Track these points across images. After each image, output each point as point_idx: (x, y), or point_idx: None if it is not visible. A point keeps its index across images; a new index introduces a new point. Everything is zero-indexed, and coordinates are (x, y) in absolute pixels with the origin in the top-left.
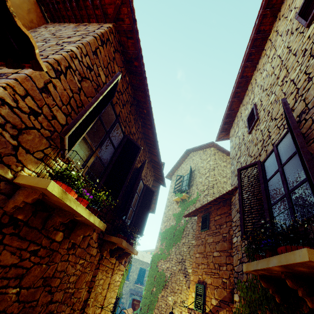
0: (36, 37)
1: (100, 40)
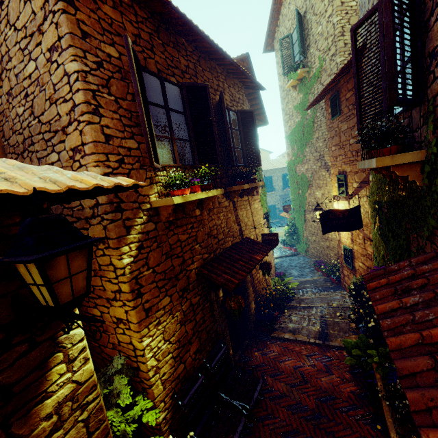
0: (5, 46)
1: (69, 4)
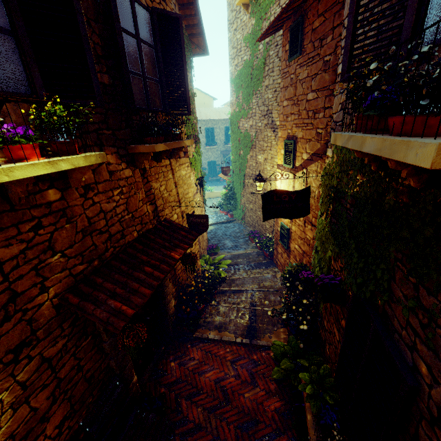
0: None
1: None
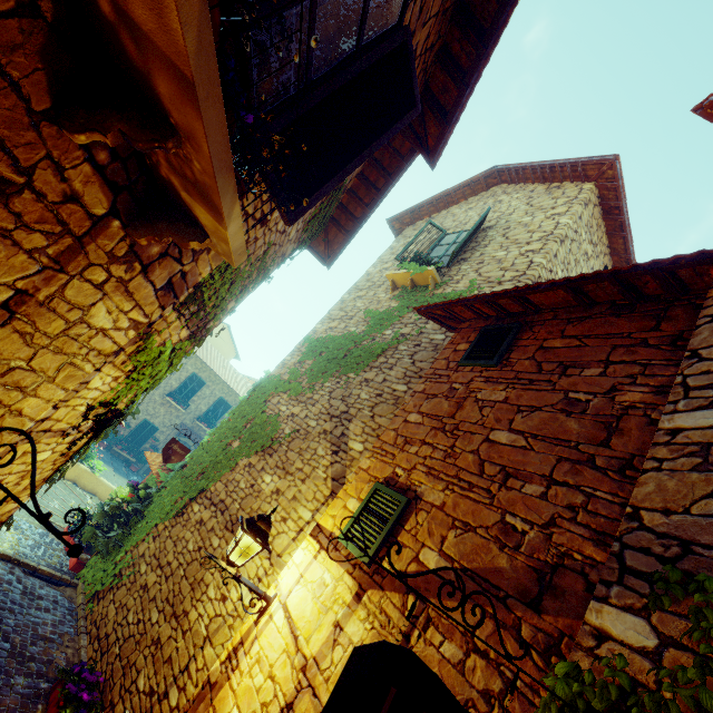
0: None
1: None
